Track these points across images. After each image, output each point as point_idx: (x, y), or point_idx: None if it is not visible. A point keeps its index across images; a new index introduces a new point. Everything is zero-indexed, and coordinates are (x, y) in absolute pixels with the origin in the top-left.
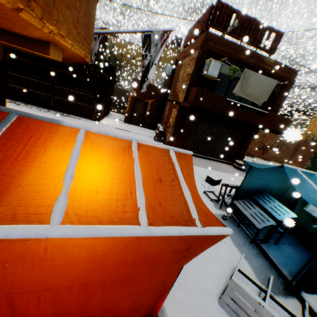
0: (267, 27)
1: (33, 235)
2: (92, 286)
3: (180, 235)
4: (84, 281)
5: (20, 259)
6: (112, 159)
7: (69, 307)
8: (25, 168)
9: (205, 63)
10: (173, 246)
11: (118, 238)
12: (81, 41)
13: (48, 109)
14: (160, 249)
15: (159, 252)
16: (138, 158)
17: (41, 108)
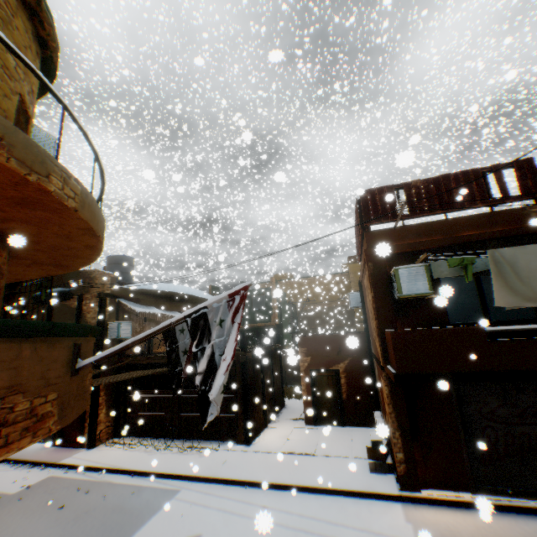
0: (481, 170)
1: None
2: None
3: None
4: None
5: None
6: None
7: None
8: None
9: (391, 277)
10: None
11: None
12: None
13: (174, 438)
14: None
15: None
16: None
17: (162, 442)
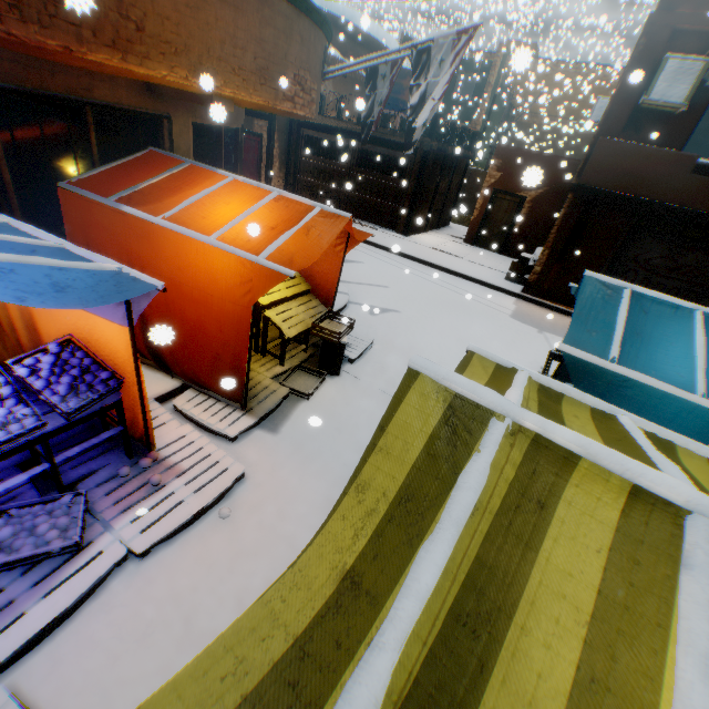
0: None
1: (146, 217)
2: (184, 288)
3: (233, 252)
4: (179, 279)
5: (144, 238)
6: (241, 204)
7: (174, 305)
8: (172, 195)
9: (655, 72)
10: (234, 268)
11: (190, 239)
12: (253, 89)
13: None
14: (224, 267)
15: (224, 271)
16: (264, 206)
17: None
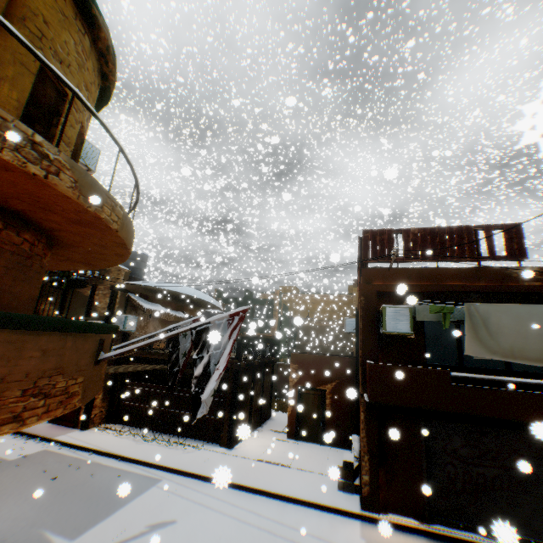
0: (474, 228)
1: None
2: None
3: None
4: None
5: None
6: None
7: None
8: None
9: (380, 313)
10: None
11: None
12: None
13: (162, 432)
14: None
15: None
16: None
17: (150, 434)
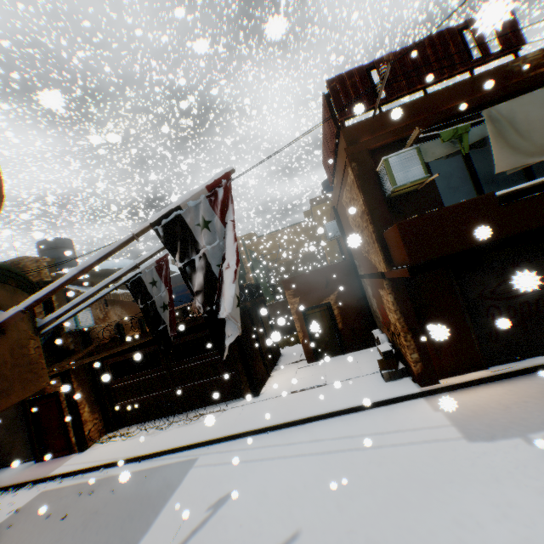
0: (457, 29)
1: None
2: None
3: None
4: None
5: None
6: None
7: None
8: None
9: (379, 174)
10: None
11: None
12: None
13: (176, 414)
14: None
15: None
16: None
17: (164, 421)
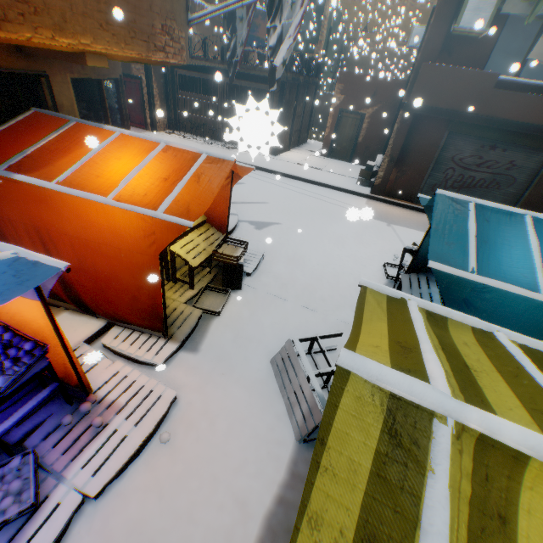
0: None
1: (40, 184)
2: (92, 244)
3: (132, 210)
4: (85, 237)
5: (43, 202)
6: (132, 158)
7: (86, 259)
8: (63, 156)
9: (461, 3)
10: (136, 224)
11: (88, 201)
12: (124, 43)
13: (217, 140)
14: (126, 224)
15: (127, 227)
16: (154, 158)
17: (208, 140)
